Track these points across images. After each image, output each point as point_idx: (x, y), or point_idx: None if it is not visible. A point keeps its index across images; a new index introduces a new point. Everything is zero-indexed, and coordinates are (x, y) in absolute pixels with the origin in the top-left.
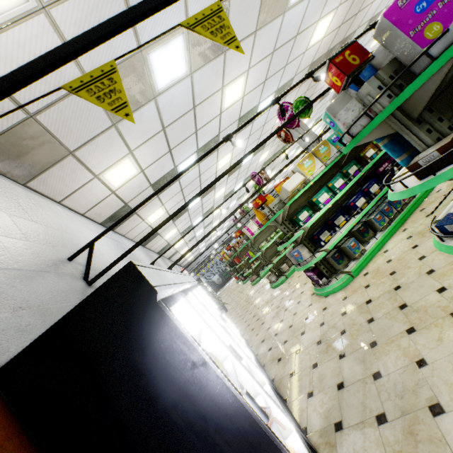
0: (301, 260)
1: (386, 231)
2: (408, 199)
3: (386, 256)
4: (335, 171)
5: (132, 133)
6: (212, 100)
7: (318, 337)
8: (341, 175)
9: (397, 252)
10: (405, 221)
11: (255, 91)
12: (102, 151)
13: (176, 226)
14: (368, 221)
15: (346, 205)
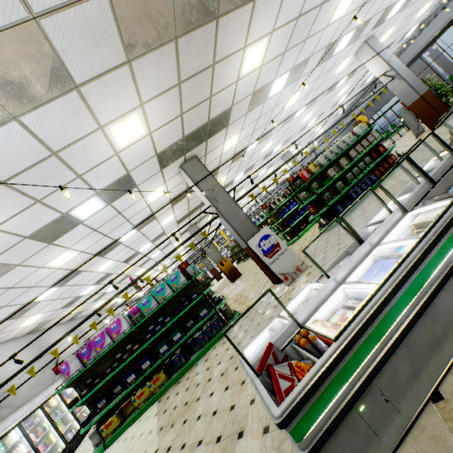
0: None
1: None
2: None
3: None
4: None
5: (32, 312)
6: (88, 276)
7: None
8: None
9: None
10: None
11: (127, 253)
12: (15, 324)
13: (102, 299)
14: None
15: None
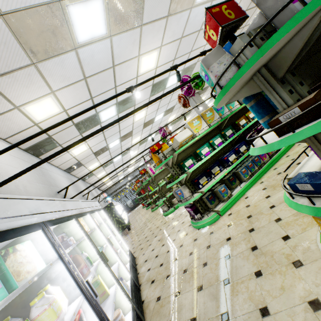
0: (183, 198)
1: (248, 182)
2: (266, 159)
3: (246, 202)
4: (217, 132)
5: (53, 75)
6: (130, 64)
7: (186, 265)
8: (220, 135)
9: (254, 199)
10: (263, 176)
11: (166, 66)
12: (22, 86)
13: (99, 160)
14: (236, 173)
15: (221, 159)
